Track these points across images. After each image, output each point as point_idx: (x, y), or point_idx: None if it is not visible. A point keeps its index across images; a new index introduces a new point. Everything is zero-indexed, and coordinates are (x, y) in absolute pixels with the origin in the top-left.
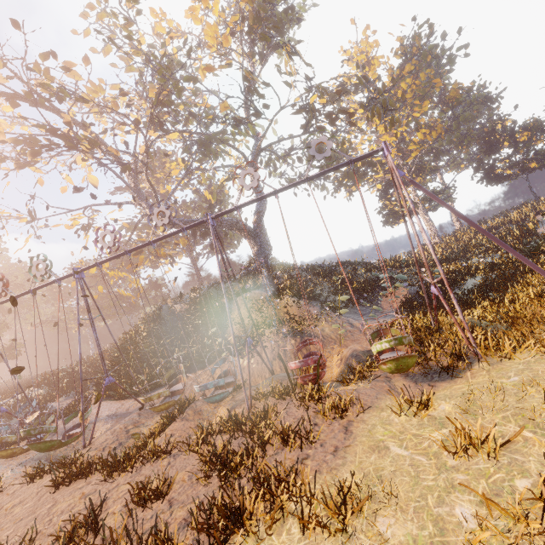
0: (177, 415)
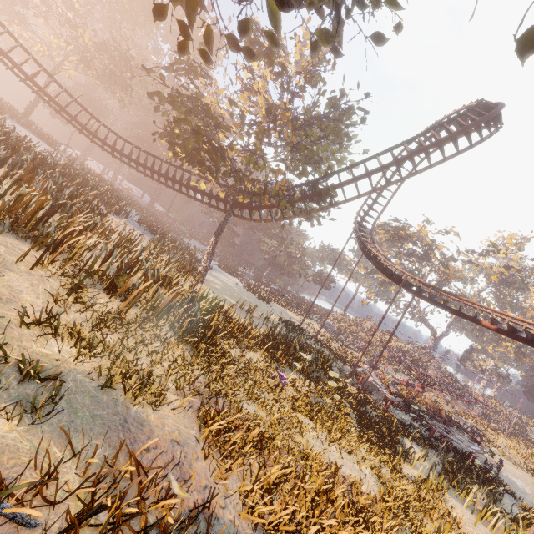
0: None
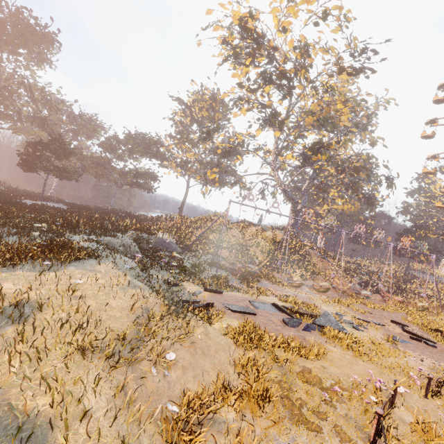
0: (341, 296)
